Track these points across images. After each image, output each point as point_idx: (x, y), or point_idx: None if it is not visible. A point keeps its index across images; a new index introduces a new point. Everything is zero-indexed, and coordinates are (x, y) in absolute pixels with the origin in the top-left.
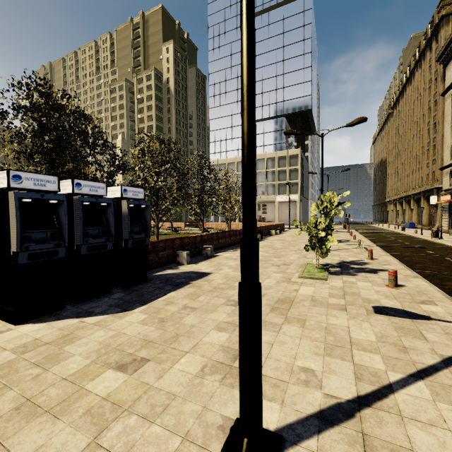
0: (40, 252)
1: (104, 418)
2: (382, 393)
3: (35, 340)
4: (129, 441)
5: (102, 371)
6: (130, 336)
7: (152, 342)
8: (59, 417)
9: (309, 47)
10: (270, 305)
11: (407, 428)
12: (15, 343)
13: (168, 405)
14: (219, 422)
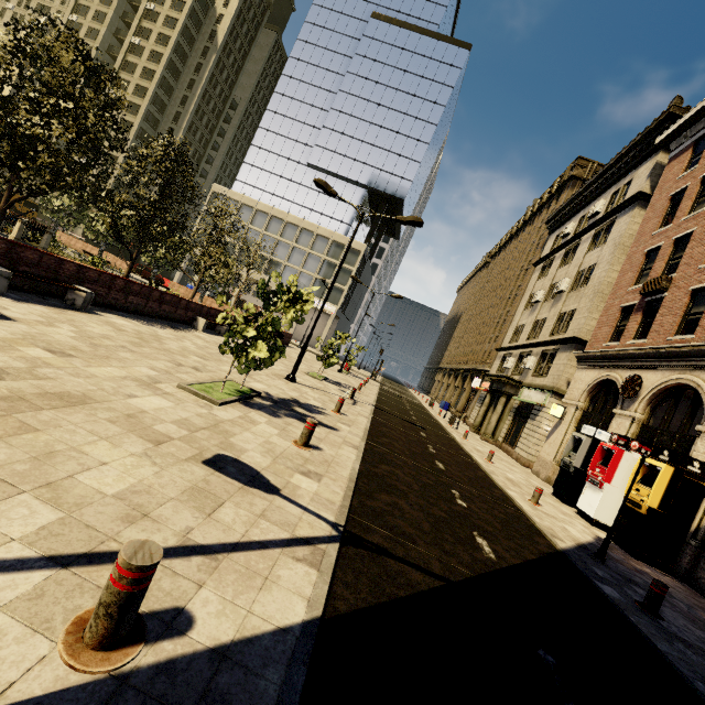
0: None
1: None
2: None
3: None
4: None
5: None
6: None
7: None
8: None
9: (437, 117)
10: (18, 392)
11: None
12: None
13: None
14: None
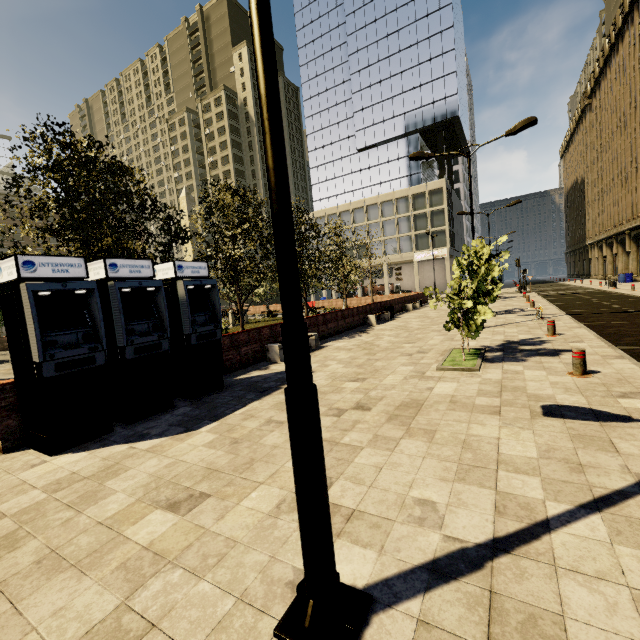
0: (71, 360)
1: (141, 573)
2: (532, 533)
3: (72, 474)
4: (168, 602)
5: (148, 512)
6: (190, 464)
7: (217, 472)
8: (87, 572)
9: (449, 19)
10: (388, 412)
11: (560, 583)
12: (48, 479)
13: (225, 555)
14: (289, 577)
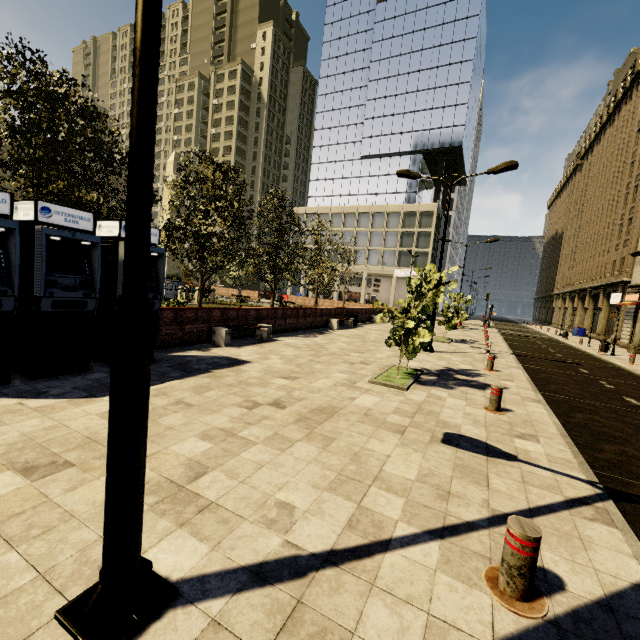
0: None
1: None
2: (369, 551)
3: None
4: None
5: None
6: (72, 431)
7: (96, 443)
8: None
9: (471, 52)
10: (301, 414)
11: (368, 602)
12: None
13: (53, 528)
14: None
